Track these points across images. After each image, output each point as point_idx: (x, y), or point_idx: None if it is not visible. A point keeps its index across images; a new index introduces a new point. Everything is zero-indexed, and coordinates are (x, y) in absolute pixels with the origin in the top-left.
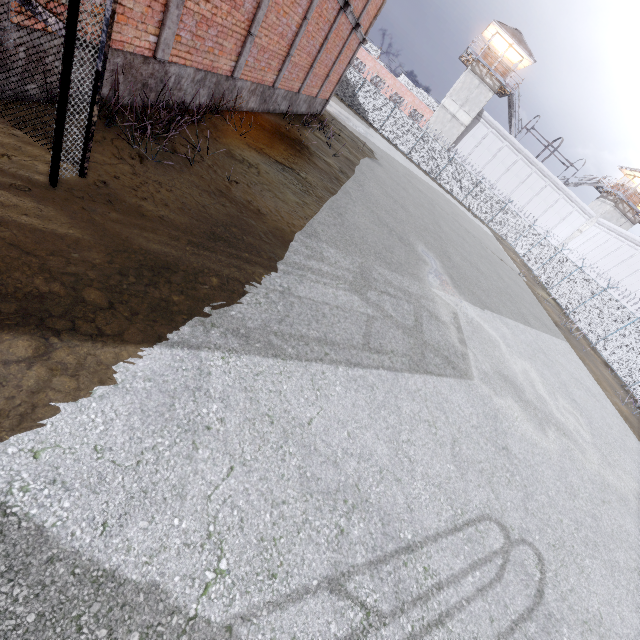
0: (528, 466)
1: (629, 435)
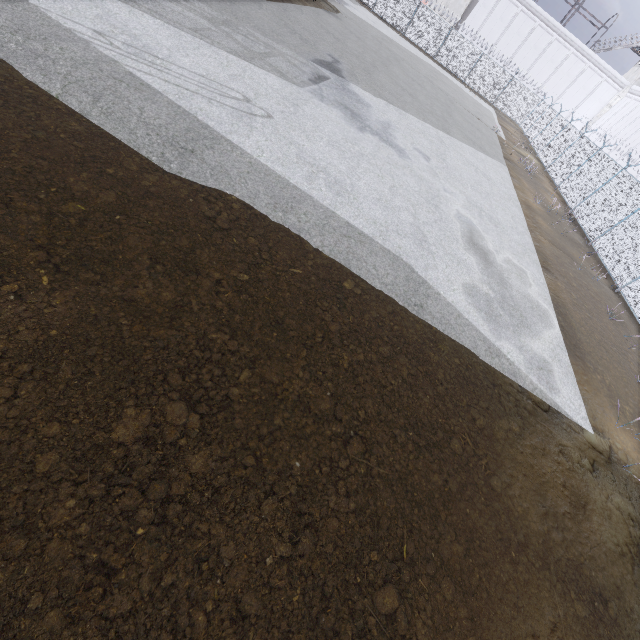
0: (312, 117)
1: (508, 201)
